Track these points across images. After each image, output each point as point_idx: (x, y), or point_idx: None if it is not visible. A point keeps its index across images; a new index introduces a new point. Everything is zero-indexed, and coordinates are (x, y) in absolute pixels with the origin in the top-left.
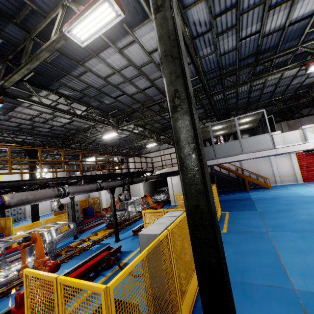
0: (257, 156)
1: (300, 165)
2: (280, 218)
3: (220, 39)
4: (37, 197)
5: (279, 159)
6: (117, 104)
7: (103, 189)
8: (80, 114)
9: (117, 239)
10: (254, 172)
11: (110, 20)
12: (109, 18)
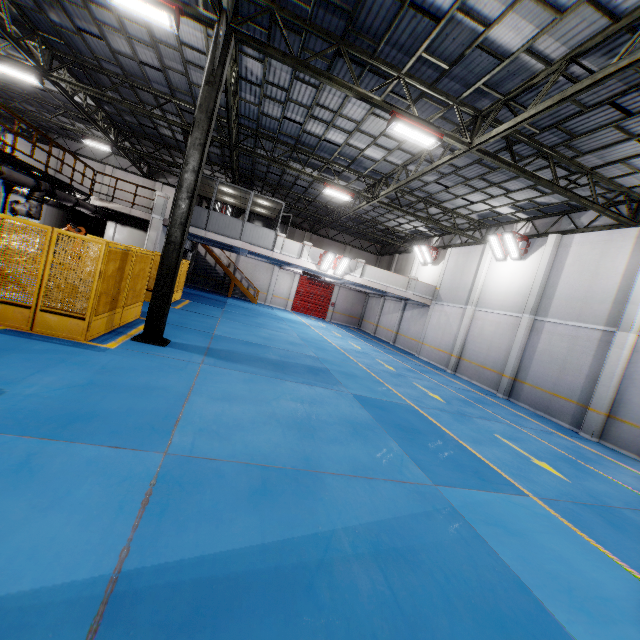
0: (253, 251)
1: (298, 291)
2: (240, 317)
3: (267, 101)
4: None
5: (283, 275)
6: (75, 38)
7: (2, 177)
8: None
9: None
10: (248, 278)
11: (161, 23)
12: (161, 21)
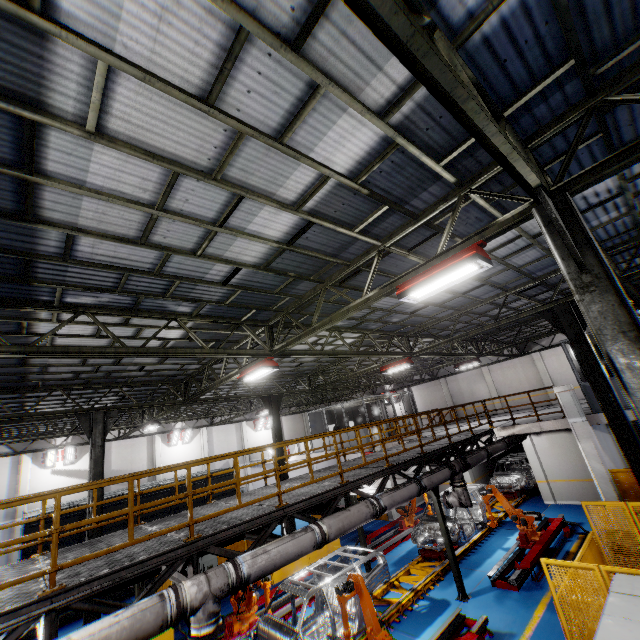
0: None
1: None
2: None
3: None
4: (352, 523)
5: None
6: (412, 319)
7: (425, 491)
8: (358, 349)
9: (464, 594)
10: None
11: (468, 273)
12: (467, 273)
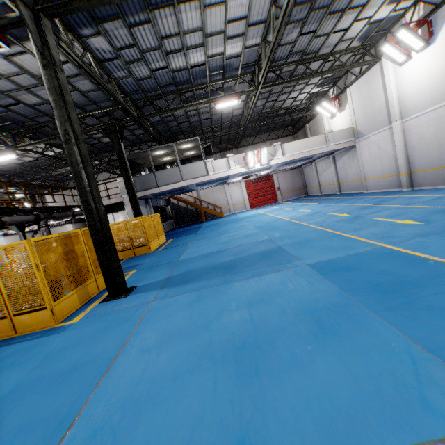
0: (195, 183)
1: (248, 193)
2: (208, 234)
3: (132, 67)
4: None
5: (232, 188)
6: (11, 115)
7: (7, 225)
8: None
9: None
10: (211, 202)
11: None
12: None
